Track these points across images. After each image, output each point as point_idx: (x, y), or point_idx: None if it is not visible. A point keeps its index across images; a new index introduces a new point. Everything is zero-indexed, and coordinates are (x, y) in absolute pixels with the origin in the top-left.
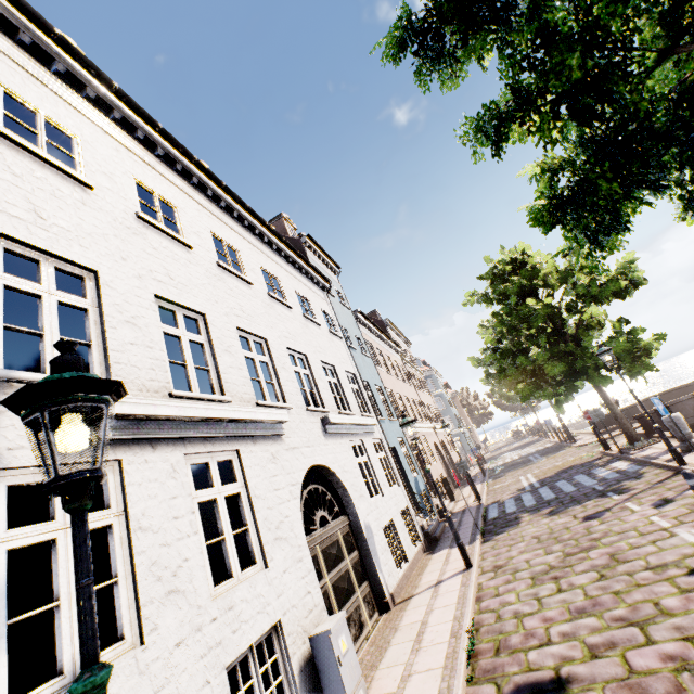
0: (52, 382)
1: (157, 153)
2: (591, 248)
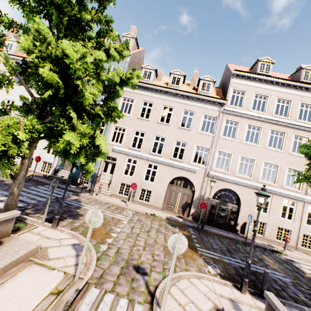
0: None
1: None
2: None
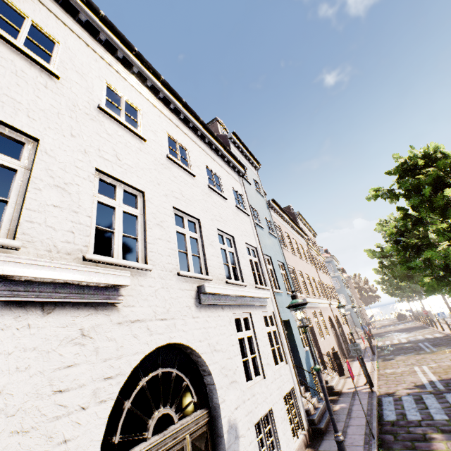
0: None
1: None
2: None
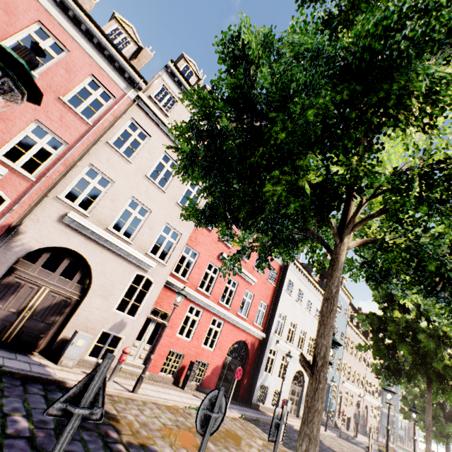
0: (289, 355)
1: (306, 278)
2: (380, 382)
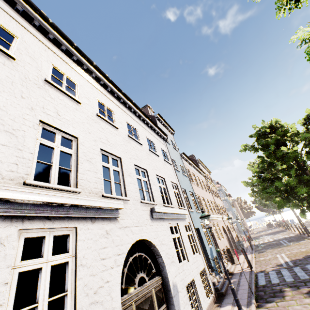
0: None
1: (73, 58)
2: None
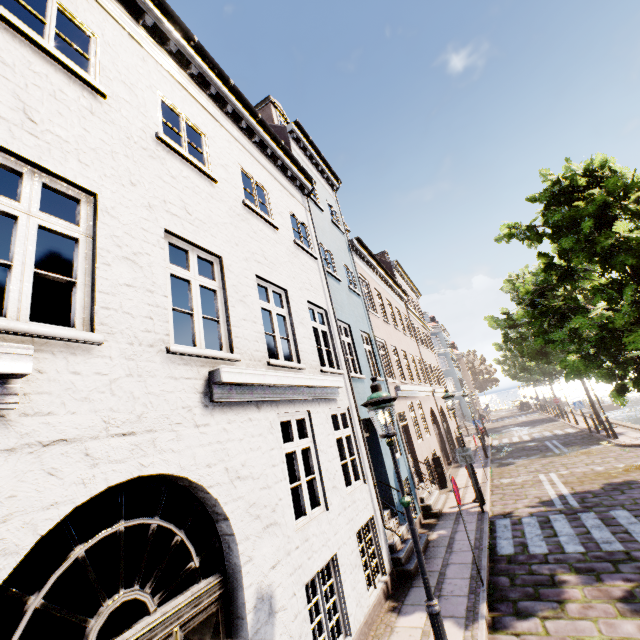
0: None
1: None
2: None
